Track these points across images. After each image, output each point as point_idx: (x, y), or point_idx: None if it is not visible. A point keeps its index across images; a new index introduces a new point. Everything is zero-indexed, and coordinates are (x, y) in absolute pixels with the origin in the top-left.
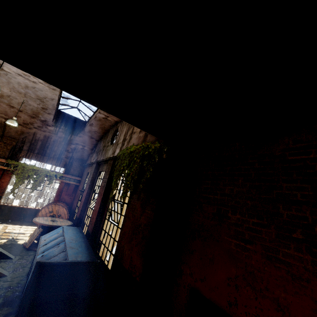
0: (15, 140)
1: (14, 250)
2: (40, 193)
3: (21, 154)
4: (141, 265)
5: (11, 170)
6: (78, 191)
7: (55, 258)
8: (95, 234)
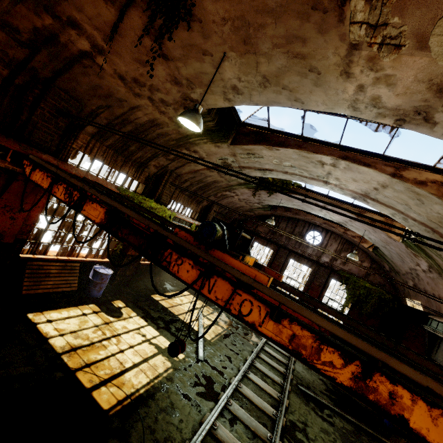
0: (219, 207)
1: None
2: None
3: None
4: None
5: None
6: None
7: None
8: None
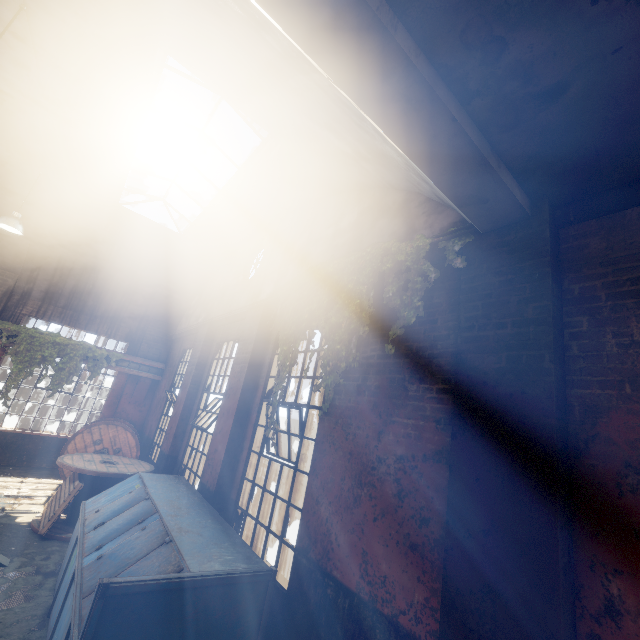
0: (13, 276)
1: (8, 541)
2: (69, 401)
3: (26, 308)
4: (411, 578)
5: (1, 343)
6: (159, 394)
7: (143, 566)
8: (225, 492)
